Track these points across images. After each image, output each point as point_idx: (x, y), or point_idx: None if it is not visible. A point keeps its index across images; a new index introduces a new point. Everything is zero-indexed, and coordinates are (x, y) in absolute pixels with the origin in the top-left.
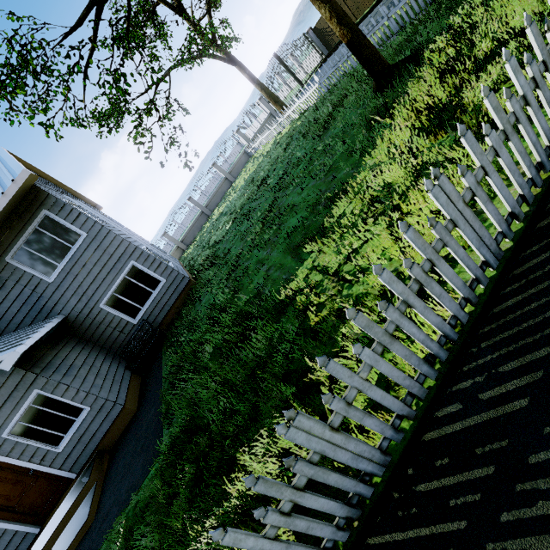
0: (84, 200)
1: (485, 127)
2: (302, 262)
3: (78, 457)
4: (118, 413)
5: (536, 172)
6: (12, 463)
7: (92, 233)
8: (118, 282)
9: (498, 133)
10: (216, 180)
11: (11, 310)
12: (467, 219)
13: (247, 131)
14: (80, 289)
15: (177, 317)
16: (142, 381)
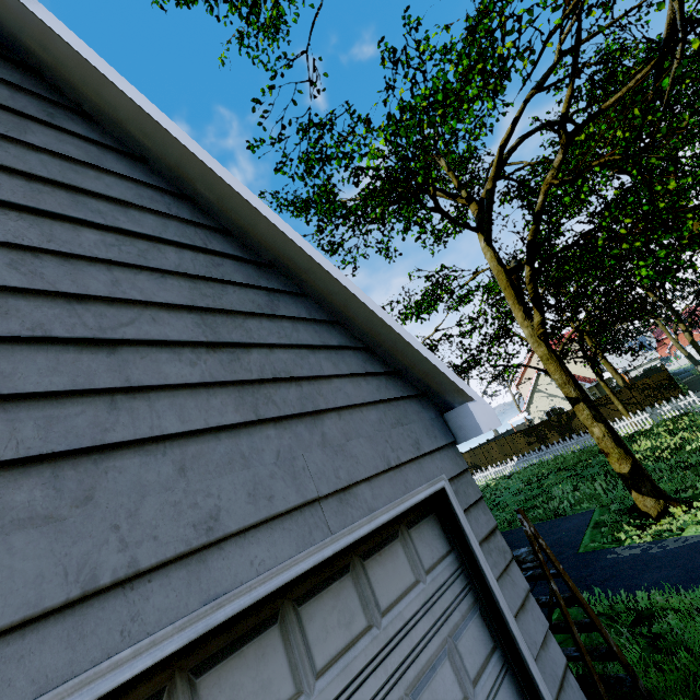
0: None
1: None
2: None
3: None
4: None
5: None
6: None
7: None
8: None
9: None
10: None
11: None
12: None
13: None
14: None
15: None
16: None
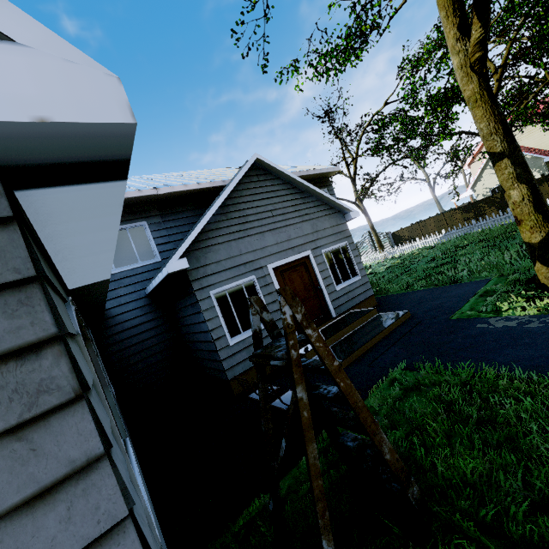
0: None
1: None
2: None
3: (341, 304)
4: (369, 296)
5: None
6: (315, 272)
7: None
8: None
9: None
10: None
11: None
12: None
13: None
14: None
15: None
16: None
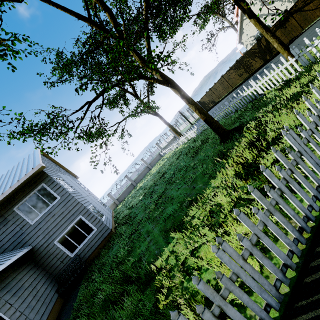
0: (70, 173)
1: (253, 209)
2: (167, 244)
3: None
4: None
5: (299, 234)
6: None
7: (63, 197)
8: (69, 227)
9: (264, 211)
10: (144, 164)
11: (4, 239)
12: (248, 271)
13: (164, 142)
14: (46, 230)
15: (98, 255)
16: (63, 304)
